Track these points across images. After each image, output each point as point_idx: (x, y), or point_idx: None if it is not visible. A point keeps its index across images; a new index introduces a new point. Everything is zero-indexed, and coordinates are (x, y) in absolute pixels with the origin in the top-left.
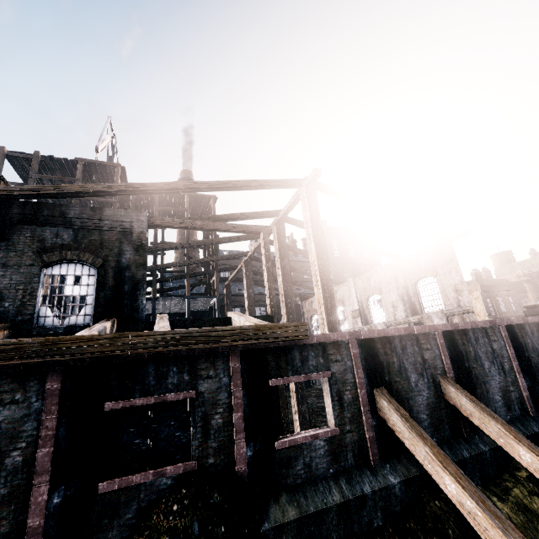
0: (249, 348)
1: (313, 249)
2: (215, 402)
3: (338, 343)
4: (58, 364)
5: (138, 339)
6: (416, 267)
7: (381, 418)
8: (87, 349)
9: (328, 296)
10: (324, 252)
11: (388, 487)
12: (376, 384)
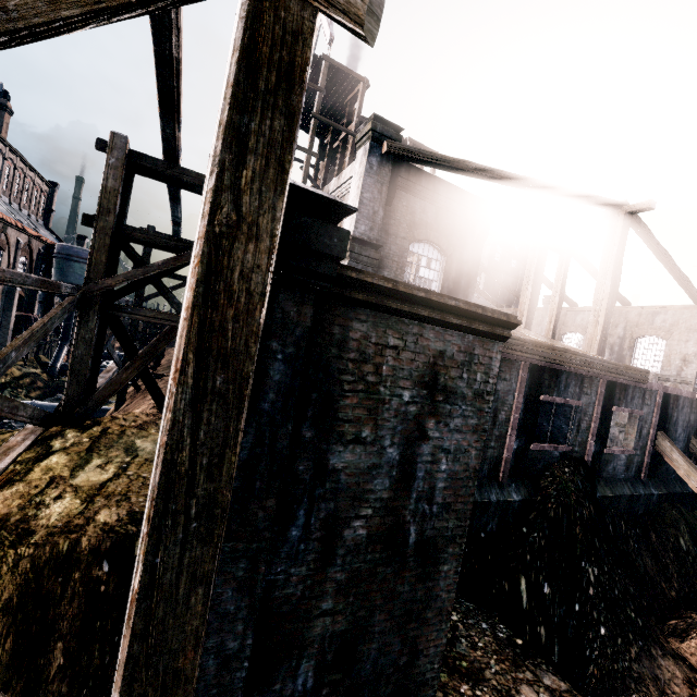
0: (613, 380)
1: (607, 288)
2: (585, 412)
3: (652, 391)
4: (530, 361)
5: (572, 356)
6: (647, 322)
7: (654, 452)
8: (550, 355)
9: (604, 338)
10: (615, 293)
11: (652, 495)
12: (660, 428)
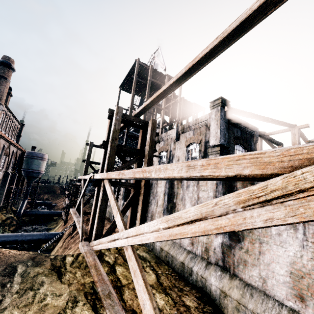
0: None
1: None
2: None
3: None
4: None
5: None
6: None
7: None
8: None
9: None
10: None
11: None
12: None
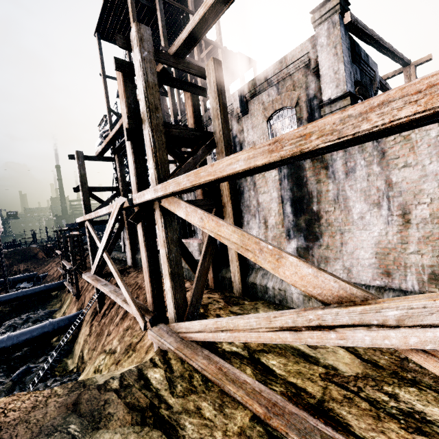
0: None
1: None
2: None
3: None
4: None
5: None
6: None
7: None
8: None
9: None
10: None
11: None
12: None
